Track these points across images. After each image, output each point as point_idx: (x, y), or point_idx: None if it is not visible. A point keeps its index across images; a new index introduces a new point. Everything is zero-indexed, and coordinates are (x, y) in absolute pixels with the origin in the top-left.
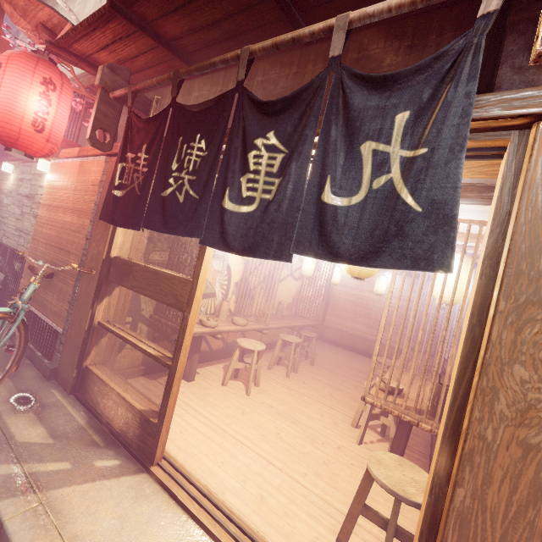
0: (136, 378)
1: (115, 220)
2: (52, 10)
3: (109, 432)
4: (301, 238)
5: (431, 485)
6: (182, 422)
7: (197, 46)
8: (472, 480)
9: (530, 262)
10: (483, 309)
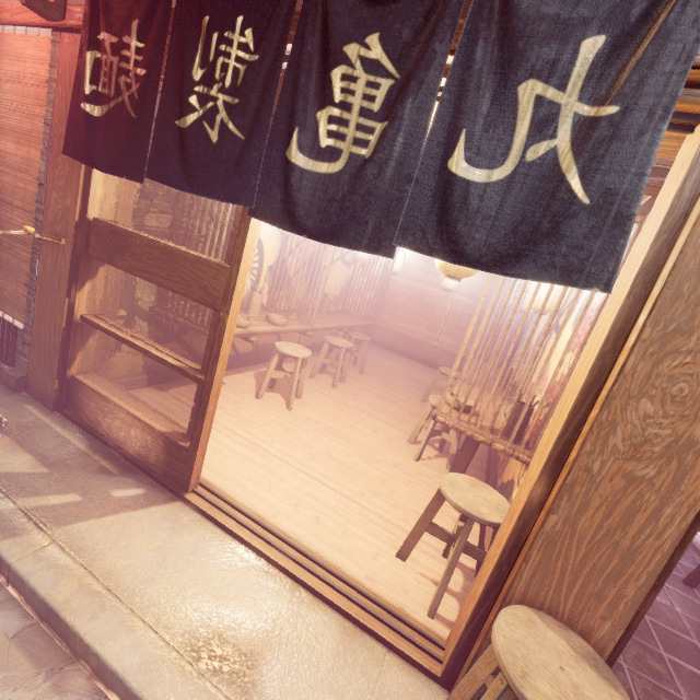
0: (142, 390)
1: (95, 159)
2: None
3: (122, 457)
4: (411, 224)
5: (521, 512)
6: (213, 442)
7: None
8: (567, 508)
9: (694, 283)
10: (622, 335)
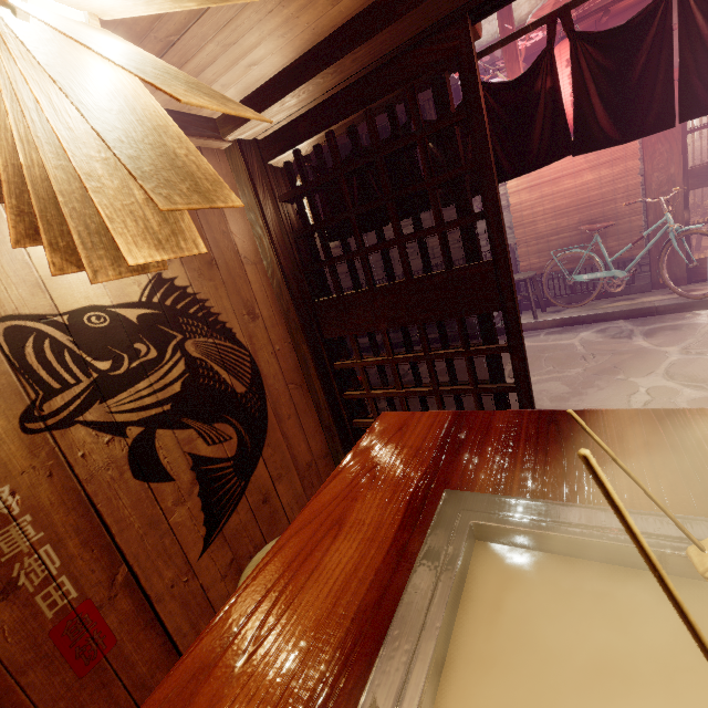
0: None
1: None
2: None
3: None
4: None
5: None
6: None
7: None
8: None
9: None
10: None
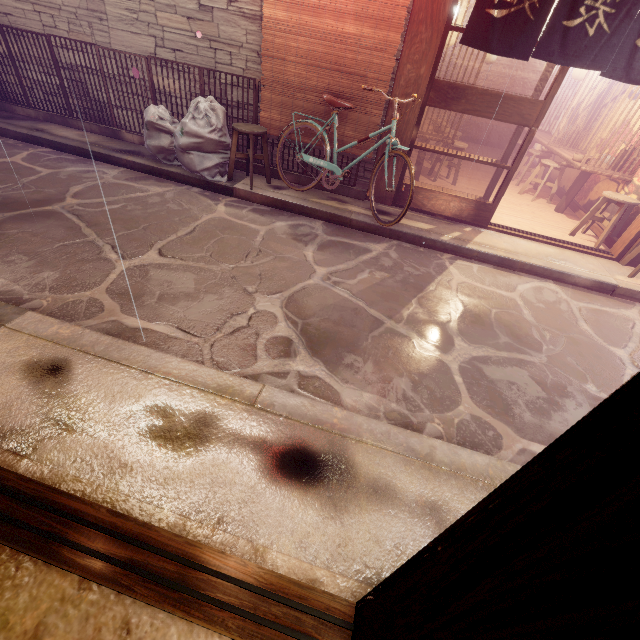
0: None
1: (492, 48)
2: None
3: (444, 218)
4: None
5: None
6: None
7: None
8: None
9: None
10: None
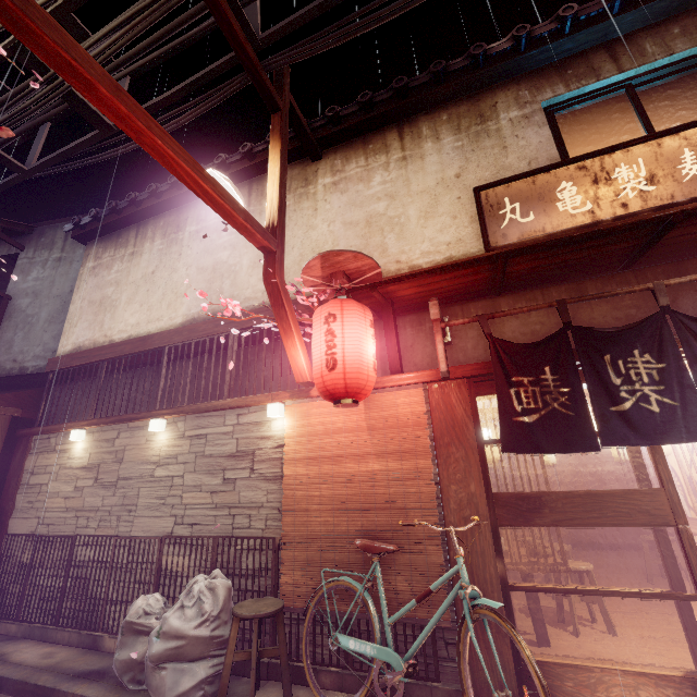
0: None
1: (545, 448)
2: (373, 261)
3: None
4: None
5: None
6: None
7: (521, 275)
8: None
9: None
10: None
